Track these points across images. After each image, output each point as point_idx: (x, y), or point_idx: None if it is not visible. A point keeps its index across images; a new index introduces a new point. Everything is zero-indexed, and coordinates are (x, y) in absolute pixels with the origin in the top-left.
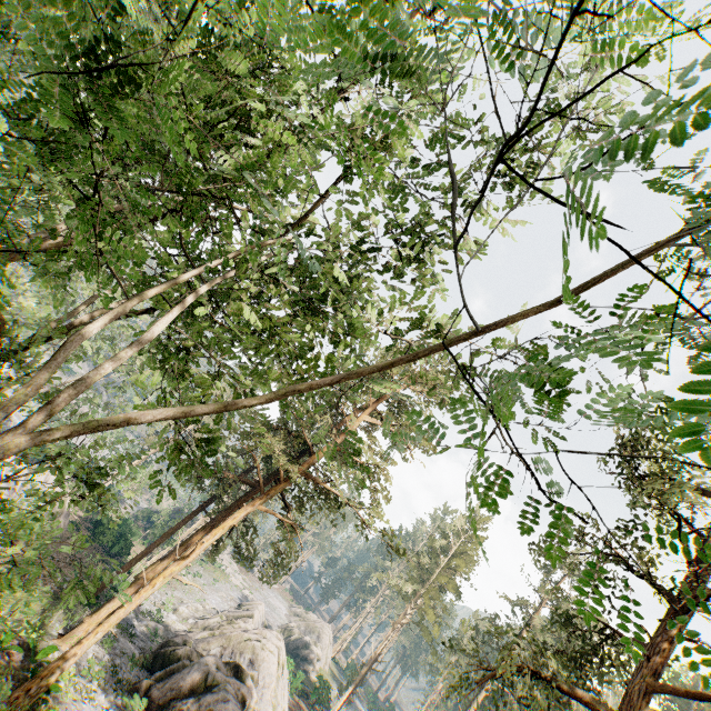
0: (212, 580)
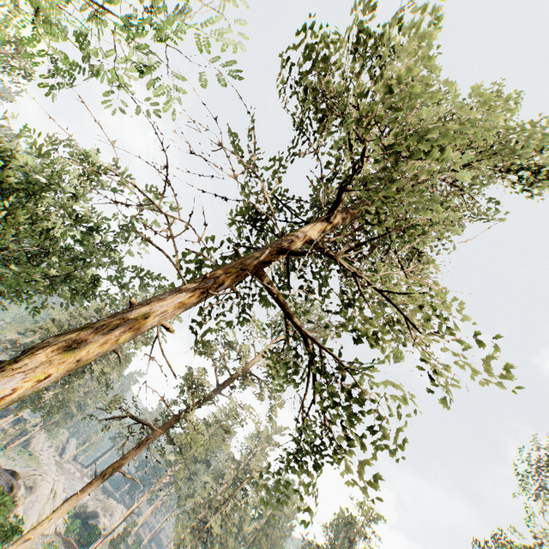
0: (26, 465)
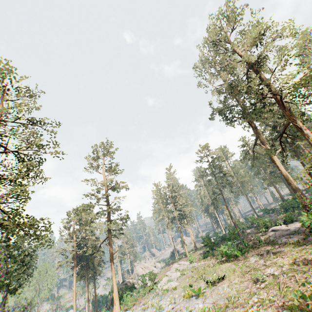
0: None
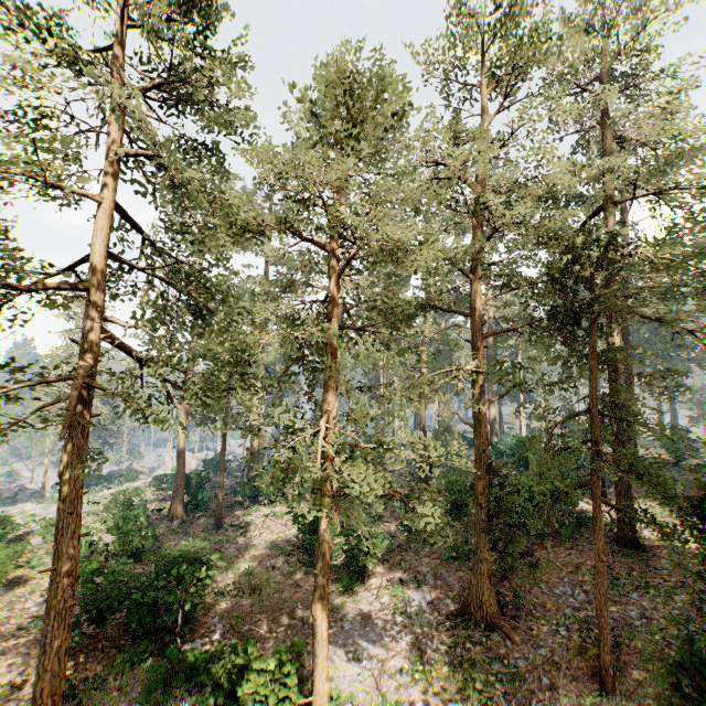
0: None
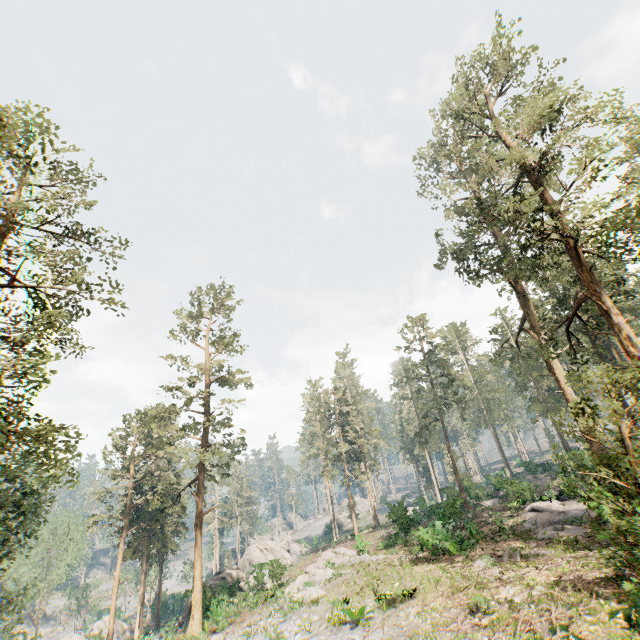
0: None
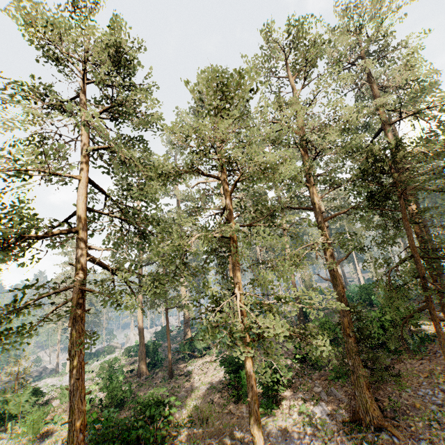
0: None
